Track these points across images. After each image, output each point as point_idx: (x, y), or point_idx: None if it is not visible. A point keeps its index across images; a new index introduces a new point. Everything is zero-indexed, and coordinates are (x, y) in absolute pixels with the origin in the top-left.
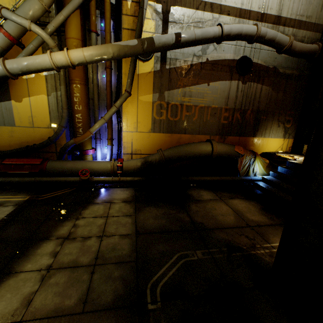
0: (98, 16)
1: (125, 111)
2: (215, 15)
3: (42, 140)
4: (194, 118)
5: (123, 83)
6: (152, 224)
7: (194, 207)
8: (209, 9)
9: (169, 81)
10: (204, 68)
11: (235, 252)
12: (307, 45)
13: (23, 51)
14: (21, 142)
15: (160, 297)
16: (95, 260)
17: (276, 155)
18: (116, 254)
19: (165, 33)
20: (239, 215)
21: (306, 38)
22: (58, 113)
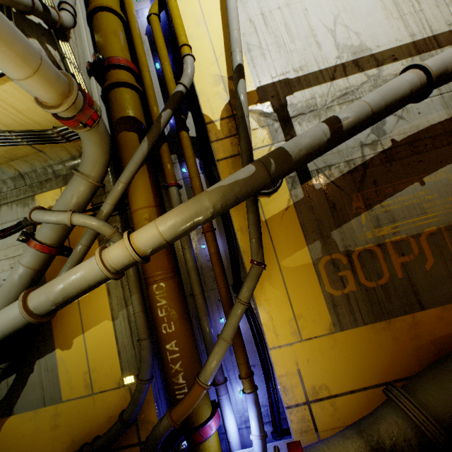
0: (175, 161)
1: (262, 300)
2: (370, 72)
3: (110, 420)
4: (427, 264)
5: (241, 246)
6: None
7: None
8: (353, 70)
9: (331, 209)
10: (395, 158)
11: None
12: None
13: (68, 260)
14: (72, 436)
15: None
16: None
17: None
18: None
19: (291, 136)
20: None
21: None
22: (133, 348)
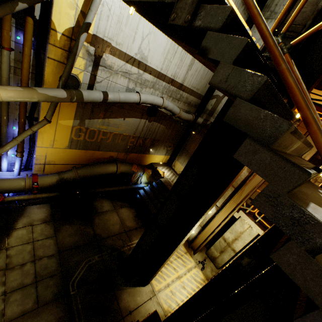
0: (13, 25)
1: (42, 130)
2: (141, 71)
3: None
4: (108, 141)
5: (42, 107)
6: (69, 242)
7: (97, 220)
8: (137, 65)
9: (91, 112)
10: (123, 108)
11: (114, 252)
12: (188, 116)
13: None
14: None
15: (76, 287)
16: (36, 278)
17: (157, 169)
18: (48, 271)
19: (95, 73)
20: (122, 223)
21: (193, 101)
22: None
